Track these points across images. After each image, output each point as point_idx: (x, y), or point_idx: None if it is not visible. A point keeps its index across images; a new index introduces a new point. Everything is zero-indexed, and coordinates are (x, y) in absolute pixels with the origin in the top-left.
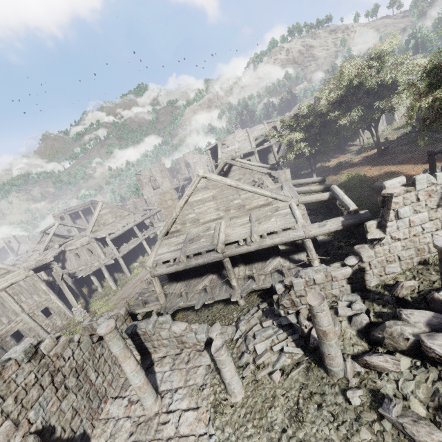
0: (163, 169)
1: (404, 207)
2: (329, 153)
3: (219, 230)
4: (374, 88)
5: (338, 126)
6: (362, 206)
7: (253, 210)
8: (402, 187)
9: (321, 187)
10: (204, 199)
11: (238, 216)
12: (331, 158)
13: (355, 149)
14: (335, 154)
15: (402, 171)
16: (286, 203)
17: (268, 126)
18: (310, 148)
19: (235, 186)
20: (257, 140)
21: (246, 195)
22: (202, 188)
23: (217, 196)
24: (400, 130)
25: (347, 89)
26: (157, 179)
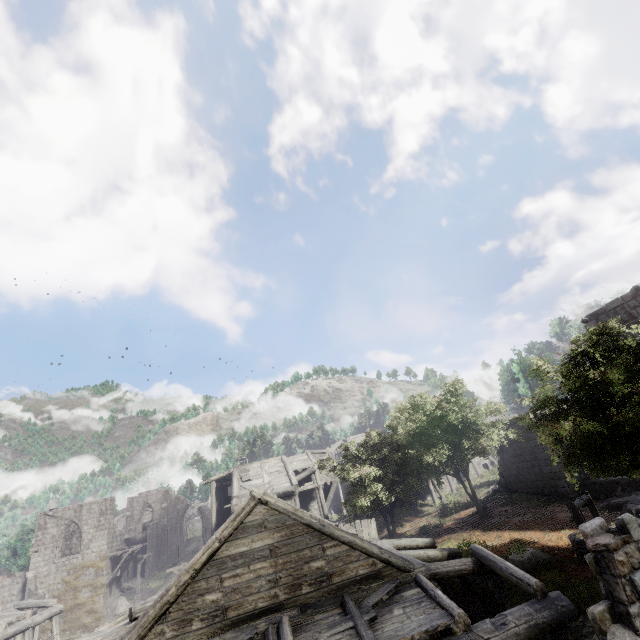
0: (108, 509)
1: (636, 572)
2: (396, 513)
3: (281, 639)
4: (456, 425)
5: (420, 465)
6: (515, 599)
7: (347, 588)
8: (611, 534)
9: (443, 552)
10: (252, 553)
11: (318, 603)
12: (402, 521)
13: (431, 510)
14: (407, 515)
15: (532, 540)
16: (409, 574)
17: (313, 457)
18: (388, 492)
19: (317, 528)
20: (298, 475)
21: (337, 549)
22: (255, 525)
23: (281, 547)
24: (481, 488)
25: (424, 421)
26: (83, 531)
